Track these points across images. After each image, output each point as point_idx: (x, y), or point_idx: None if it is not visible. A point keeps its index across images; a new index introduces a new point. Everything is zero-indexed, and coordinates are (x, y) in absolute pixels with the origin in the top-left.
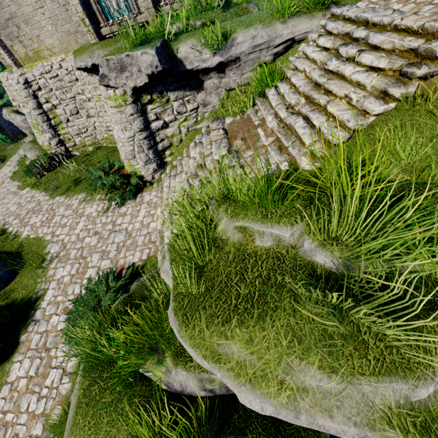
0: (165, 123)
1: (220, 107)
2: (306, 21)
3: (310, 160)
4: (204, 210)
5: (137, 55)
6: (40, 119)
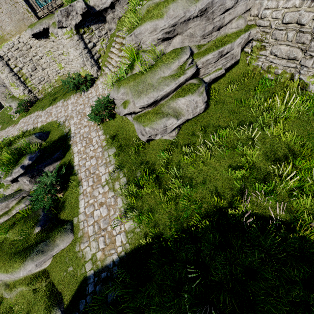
0: (94, 44)
1: (118, 26)
2: None
3: None
4: None
5: (75, 4)
6: (14, 78)
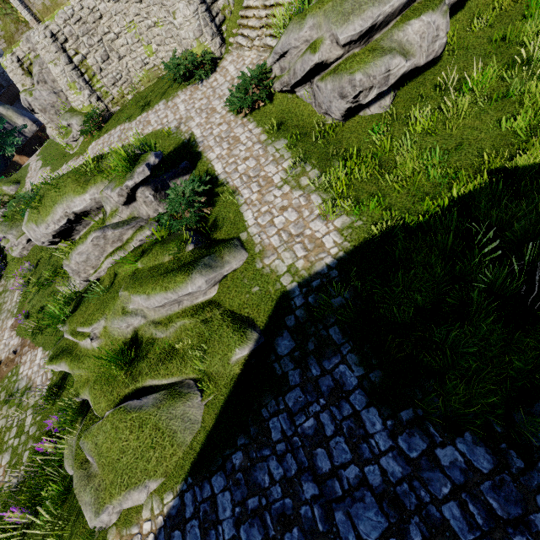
0: None
1: None
2: None
3: None
4: None
5: None
6: (75, 75)
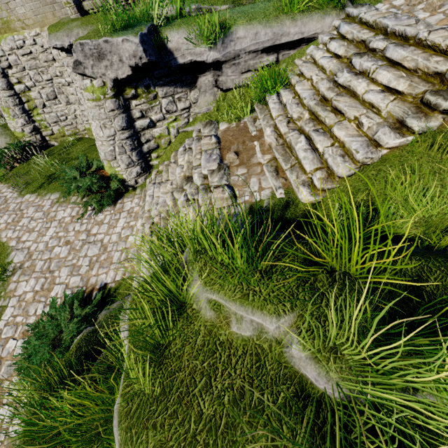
0: (152, 122)
1: (215, 109)
2: (317, 19)
3: (309, 191)
4: (181, 248)
5: (118, 42)
6: (11, 102)
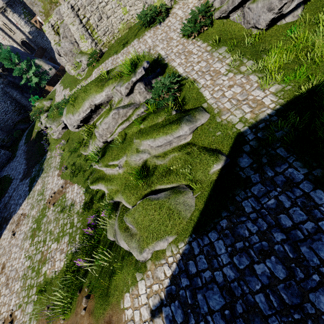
0: None
1: None
2: None
3: None
4: None
5: None
6: (83, 30)
